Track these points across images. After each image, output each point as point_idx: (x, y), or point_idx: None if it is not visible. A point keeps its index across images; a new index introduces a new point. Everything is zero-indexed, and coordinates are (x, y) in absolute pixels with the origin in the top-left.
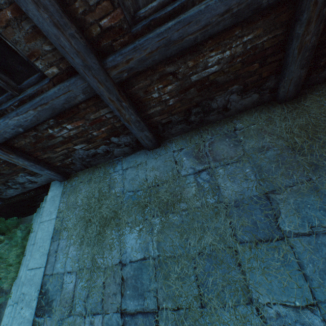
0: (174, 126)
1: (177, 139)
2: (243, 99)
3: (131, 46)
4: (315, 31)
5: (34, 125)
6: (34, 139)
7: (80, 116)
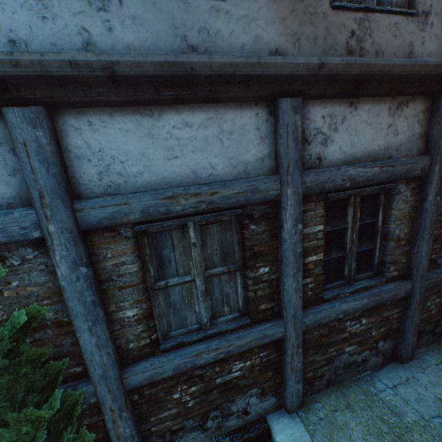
0: (423, 335)
1: (425, 351)
2: None
3: (439, 270)
4: None
5: (354, 312)
6: (327, 330)
7: (378, 312)
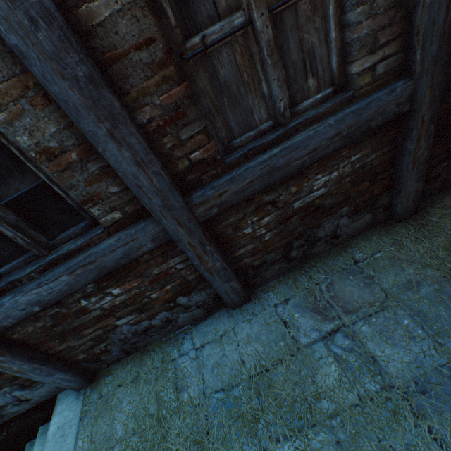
0: (269, 267)
1: (274, 286)
2: (354, 222)
3: (226, 177)
4: (425, 146)
5: (62, 297)
6: (51, 320)
7: (137, 273)
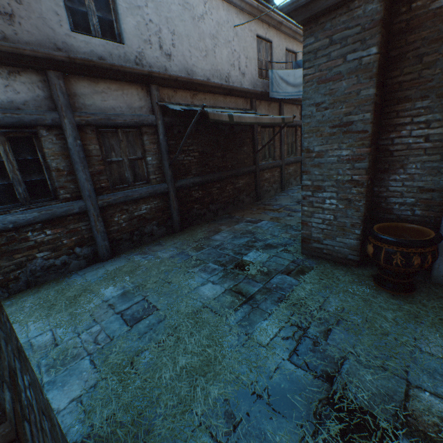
0: (124, 243)
1: (126, 253)
2: (160, 229)
3: (112, 194)
4: (176, 204)
5: (27, 223)
6: (6, 240)
7: (63, 225)
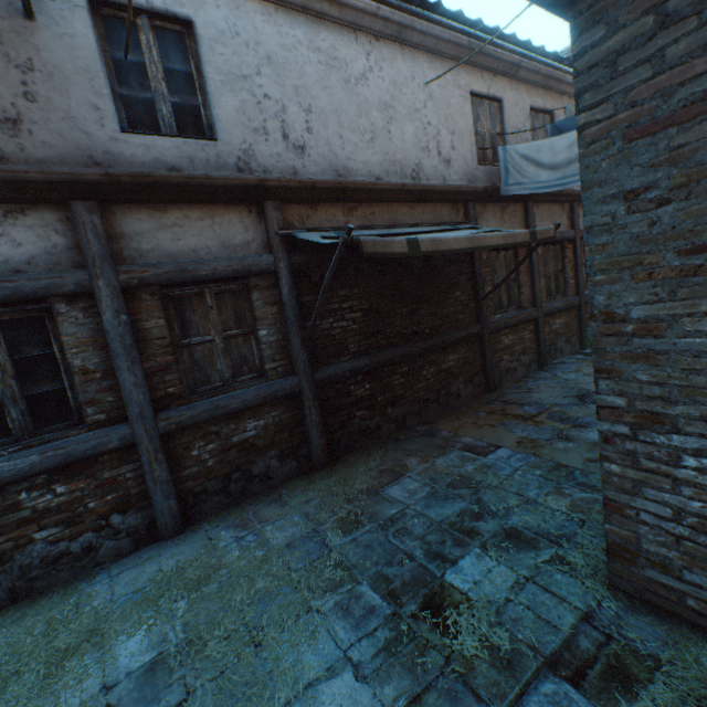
0: (210, 498)
1: (212, 518)
2: (284, 466)
3: (187, 406)
4: (317, 413)
5: (17, 477)
6: None
7: (90, 473)
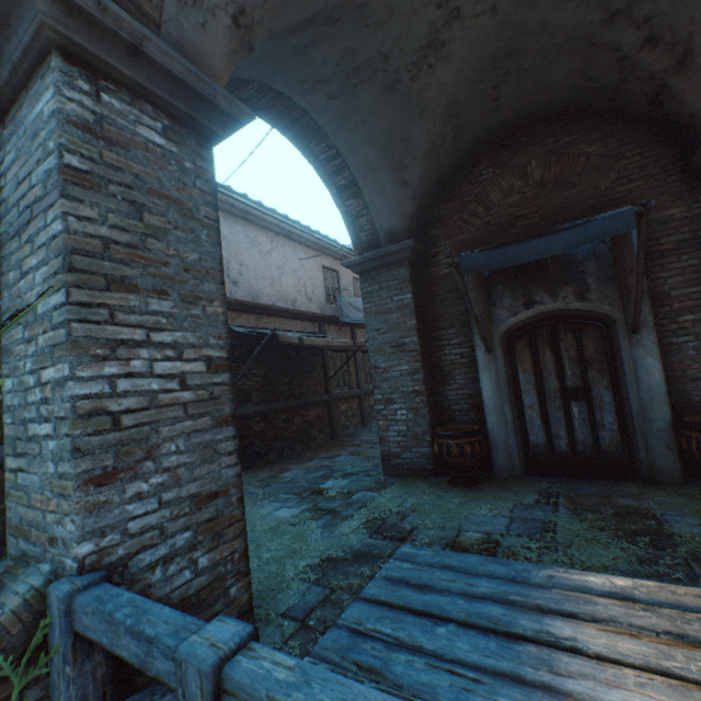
0: None
1: None
2: None
3: None
4: None
5: None
6: None
7: None
